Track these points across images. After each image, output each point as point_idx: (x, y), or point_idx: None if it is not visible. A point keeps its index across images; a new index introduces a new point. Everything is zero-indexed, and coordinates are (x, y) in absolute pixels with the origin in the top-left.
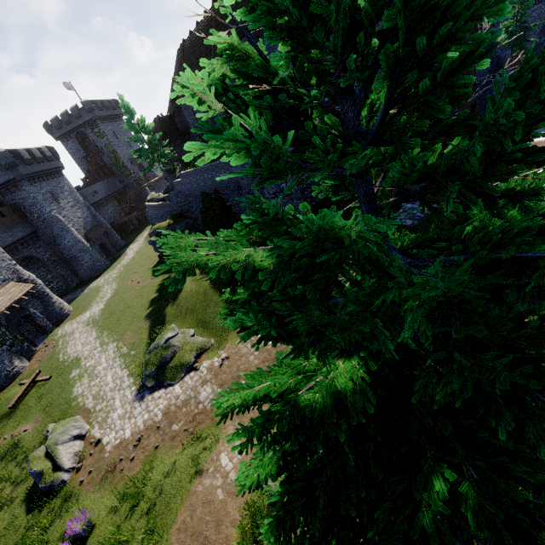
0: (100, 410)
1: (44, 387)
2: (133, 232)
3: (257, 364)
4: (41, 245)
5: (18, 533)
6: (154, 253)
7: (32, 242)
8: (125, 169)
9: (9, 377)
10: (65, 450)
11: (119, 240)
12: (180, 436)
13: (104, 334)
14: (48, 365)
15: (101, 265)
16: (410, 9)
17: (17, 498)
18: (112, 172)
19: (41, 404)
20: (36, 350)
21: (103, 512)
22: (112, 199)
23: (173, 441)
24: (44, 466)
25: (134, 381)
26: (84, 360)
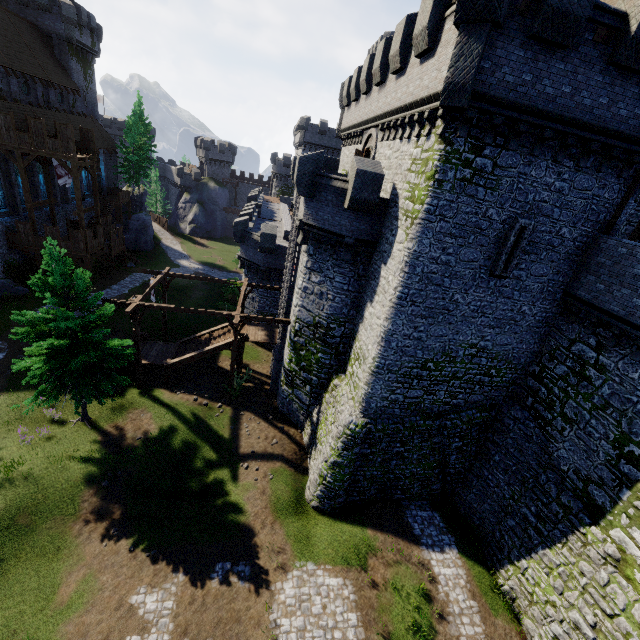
0: None
1: None
2: None
3: None
4: None
5: None
6: None
7: None
8: None
9: None
10: None
11: None
12: None
13: None
14: None
15: None
16: (78, 289)
17: None
18: None
19: None
20: None
21: None
22: None
23: None
24: None
25: None
26: None
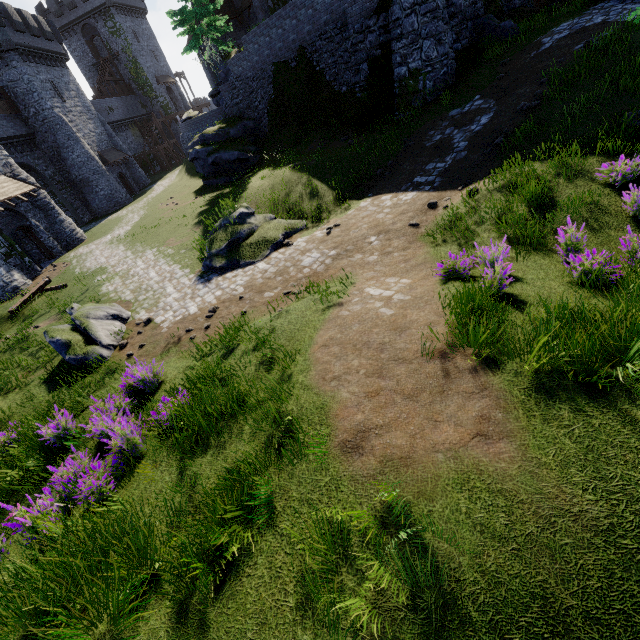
0: (144, 299)
1: (58, 295)
2: (160, 173)
3: (393, 217)
4: (40, 156)
5: (38, 409)
6: (194, 182)
7: (29, 148)
8: (149, 89)
9: (7, 291)
10: (100, 325)
11: (143, 176)
12: (279, 299)
13: (136, 245)
14: (61, 279)
15: (122, 197)
16: None
17: (32, 381)
18: (132, 91)
19: (55, 307)
20: (41, 271)
21: (173, 372)
22: (133, 126)
23: (269, 305)
24: (72, 337)
25: (192, 270)
26: (112, 267)
